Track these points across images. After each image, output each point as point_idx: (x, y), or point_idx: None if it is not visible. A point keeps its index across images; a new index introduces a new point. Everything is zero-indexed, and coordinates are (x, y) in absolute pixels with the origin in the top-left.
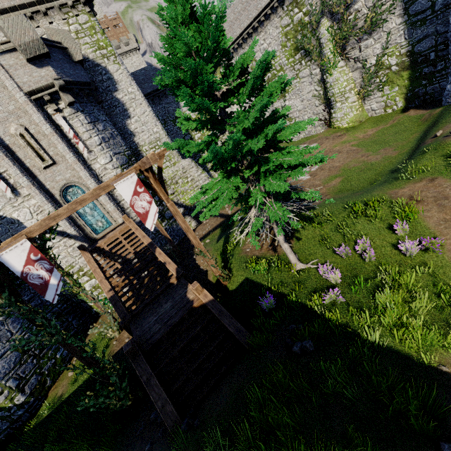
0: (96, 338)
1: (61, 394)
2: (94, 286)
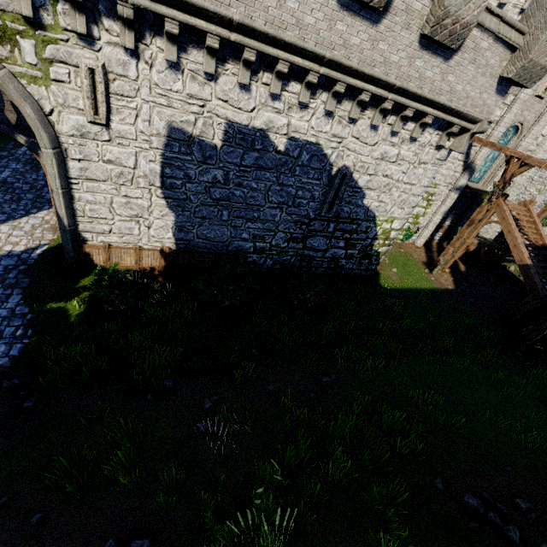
0: (398, 256)
1: (398, 282)
2: (418, 214)
